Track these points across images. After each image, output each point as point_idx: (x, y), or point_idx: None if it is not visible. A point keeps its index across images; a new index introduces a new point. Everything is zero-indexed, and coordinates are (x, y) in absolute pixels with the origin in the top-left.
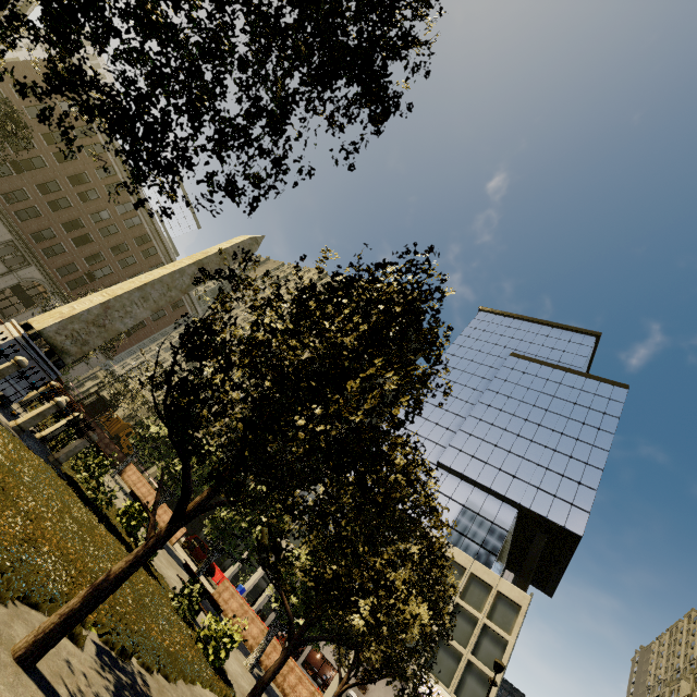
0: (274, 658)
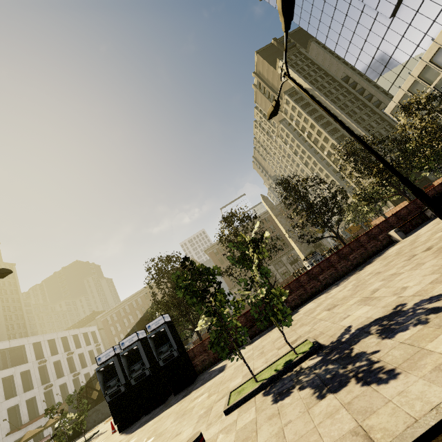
0: None
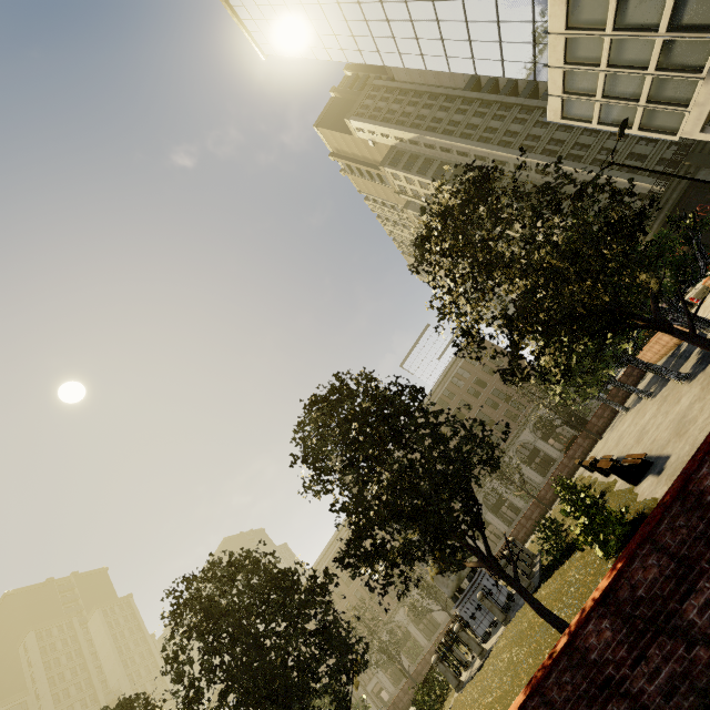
0: None
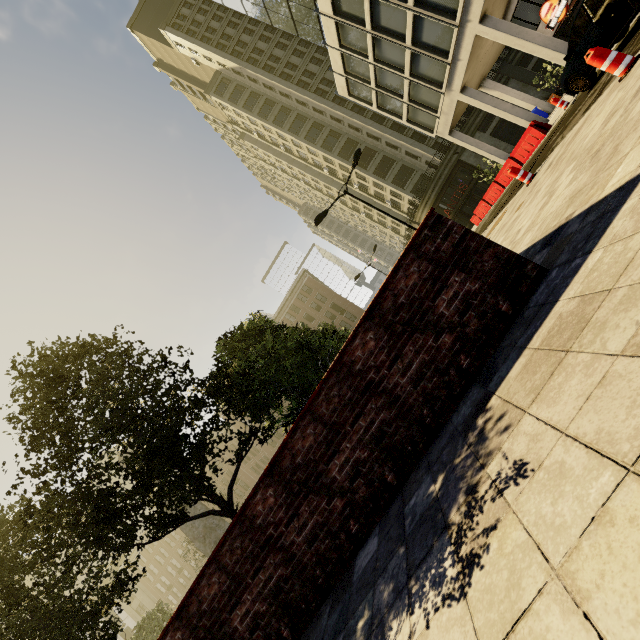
0: None
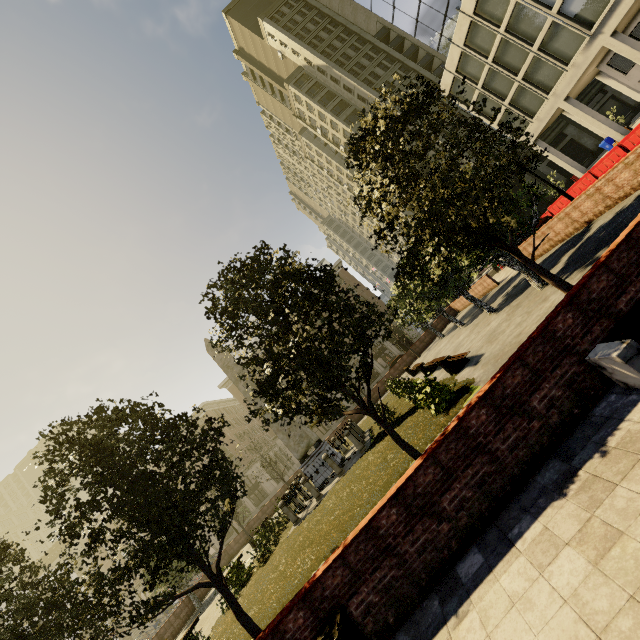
0: (586, 208)
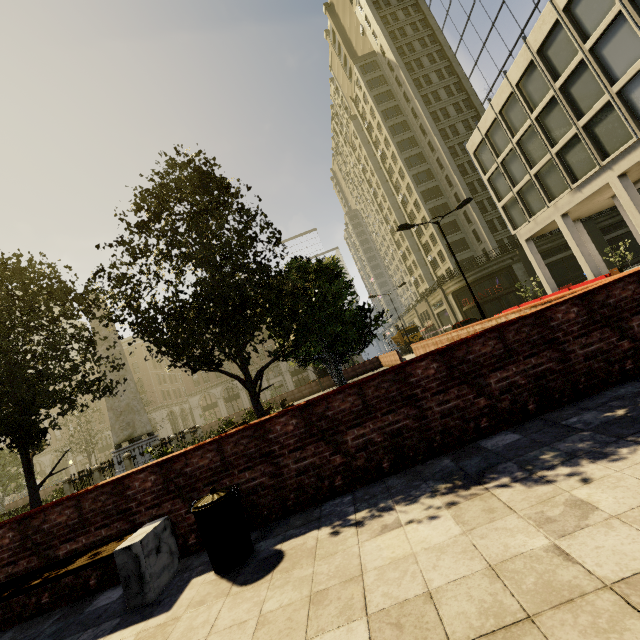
0: None
